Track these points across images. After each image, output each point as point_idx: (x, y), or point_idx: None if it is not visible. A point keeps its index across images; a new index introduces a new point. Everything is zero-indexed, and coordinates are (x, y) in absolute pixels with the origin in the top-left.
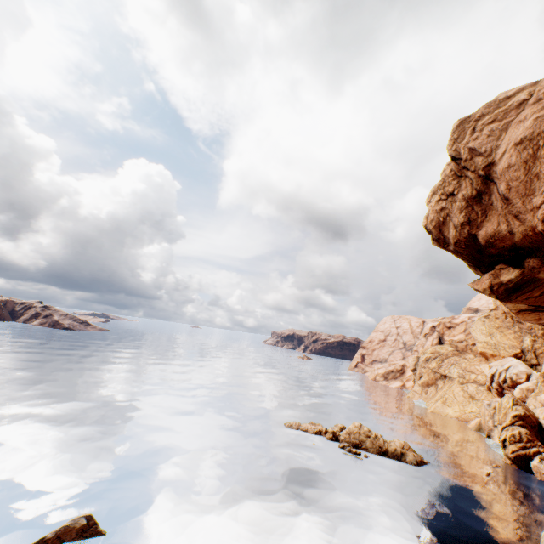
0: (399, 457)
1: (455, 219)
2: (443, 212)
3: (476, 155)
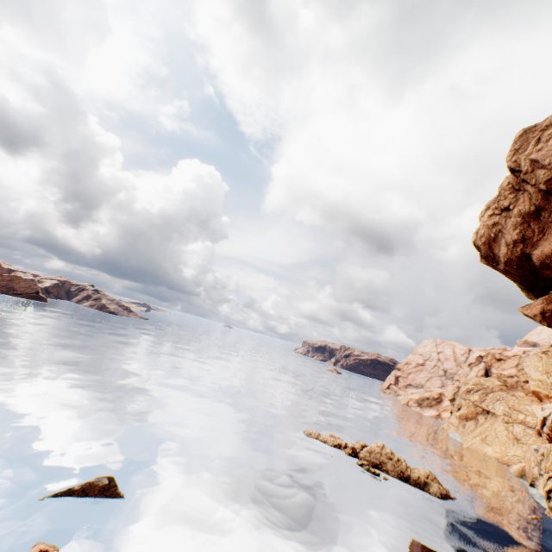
0: (421, 486)
1: (507, 236)
2: (495, 228)
3: (538, 167)
